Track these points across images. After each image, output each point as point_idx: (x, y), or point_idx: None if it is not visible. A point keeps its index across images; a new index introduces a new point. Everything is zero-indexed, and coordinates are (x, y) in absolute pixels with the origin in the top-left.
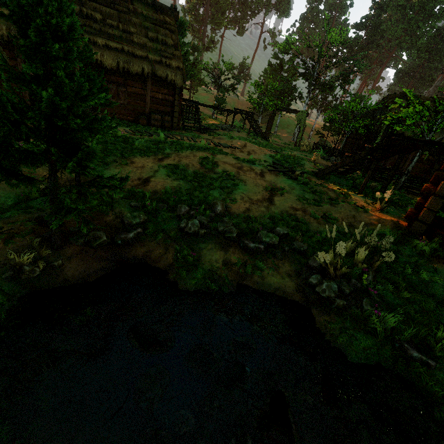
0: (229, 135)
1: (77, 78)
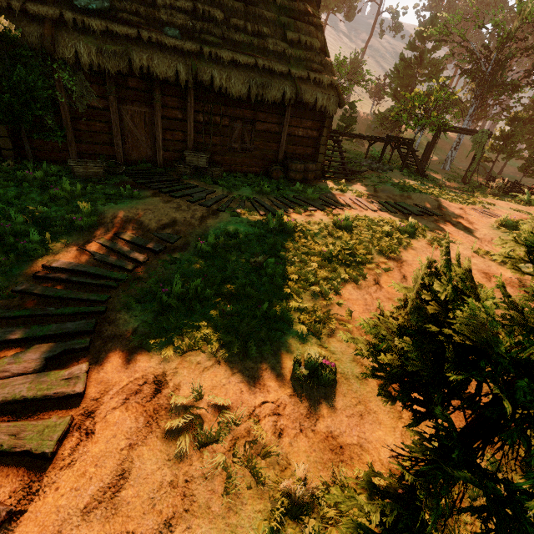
0: (393, 182)
1: None
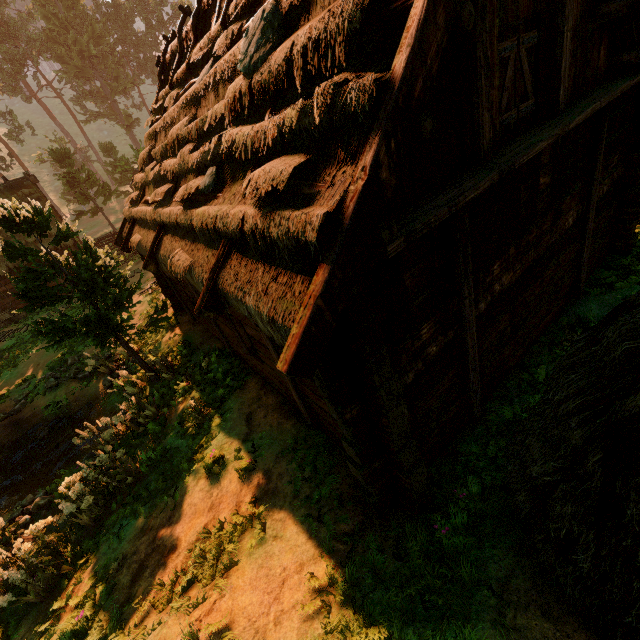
0: None
1: None
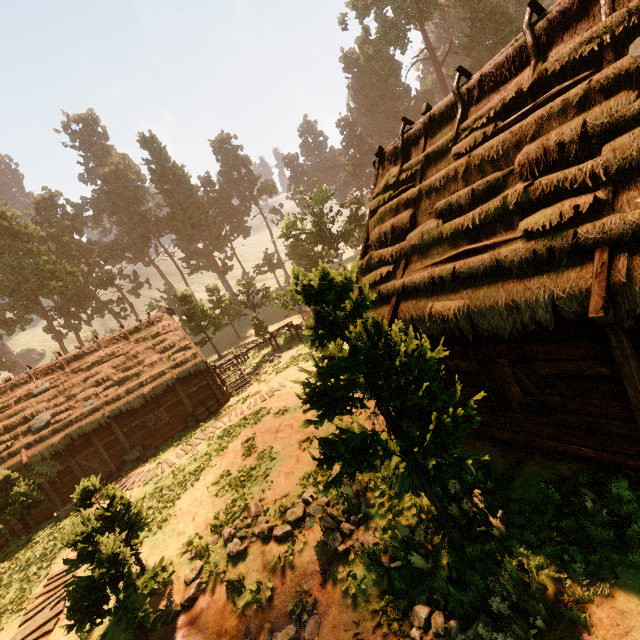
0: (276, 368)
1: (105, 548)
